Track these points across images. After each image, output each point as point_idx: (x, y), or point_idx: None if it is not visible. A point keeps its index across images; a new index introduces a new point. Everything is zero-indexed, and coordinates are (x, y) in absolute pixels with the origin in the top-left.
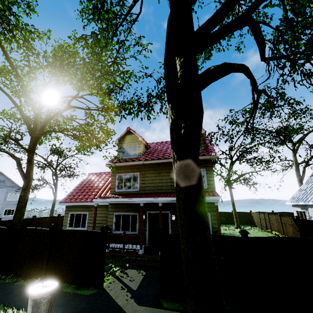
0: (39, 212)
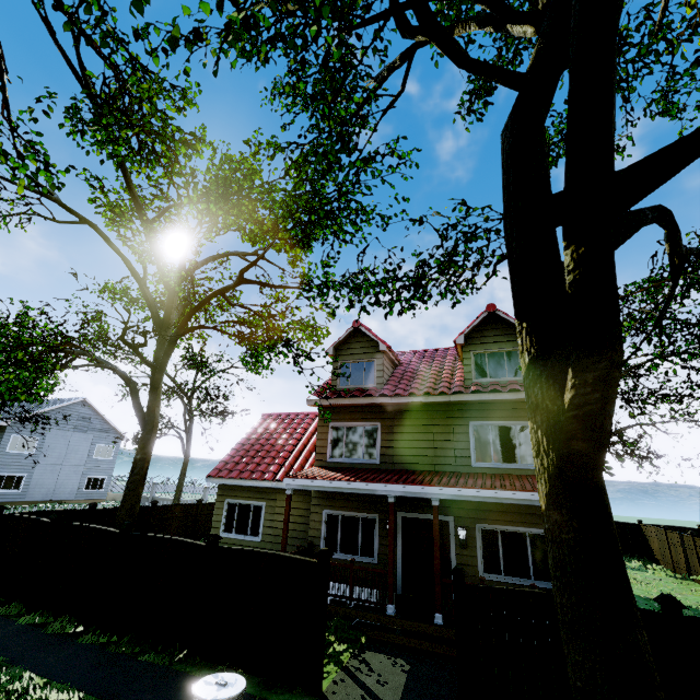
0: (152, 487)
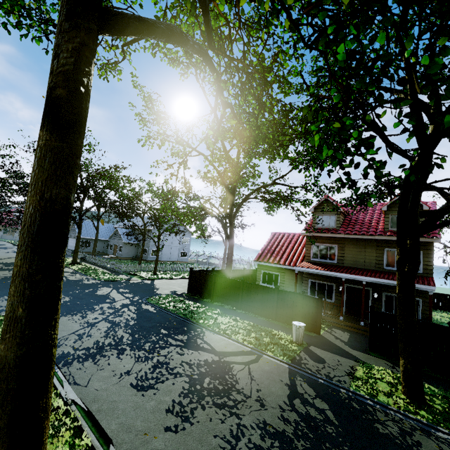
0: (207, 258)
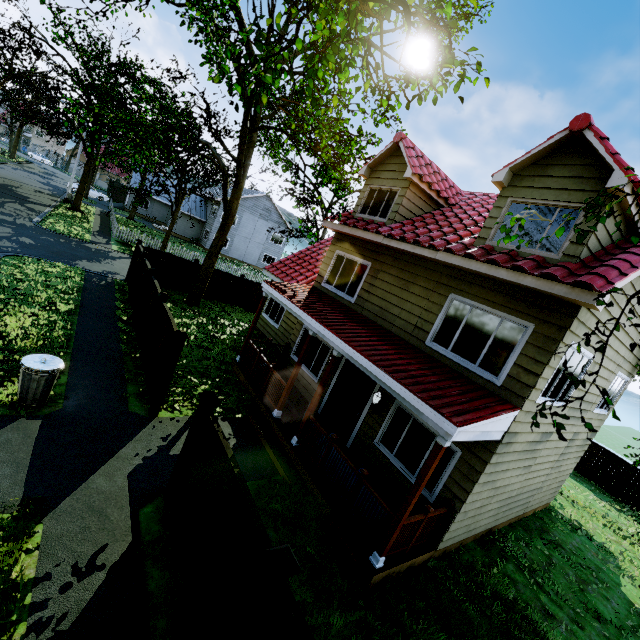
0: None
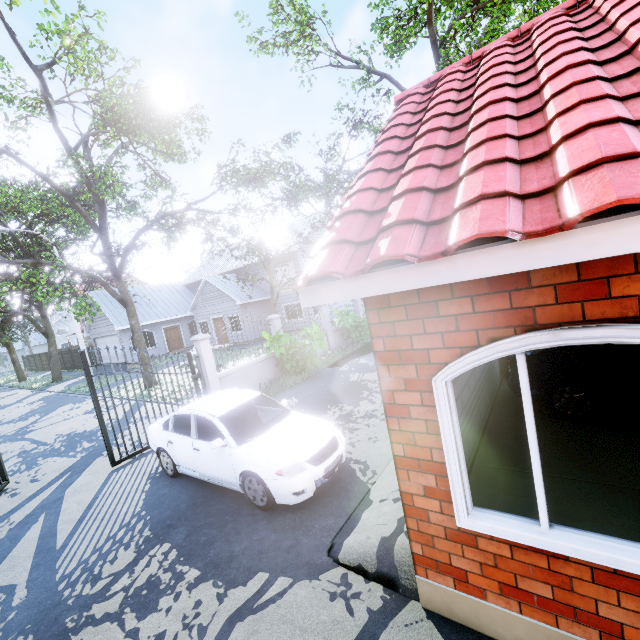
0: None
